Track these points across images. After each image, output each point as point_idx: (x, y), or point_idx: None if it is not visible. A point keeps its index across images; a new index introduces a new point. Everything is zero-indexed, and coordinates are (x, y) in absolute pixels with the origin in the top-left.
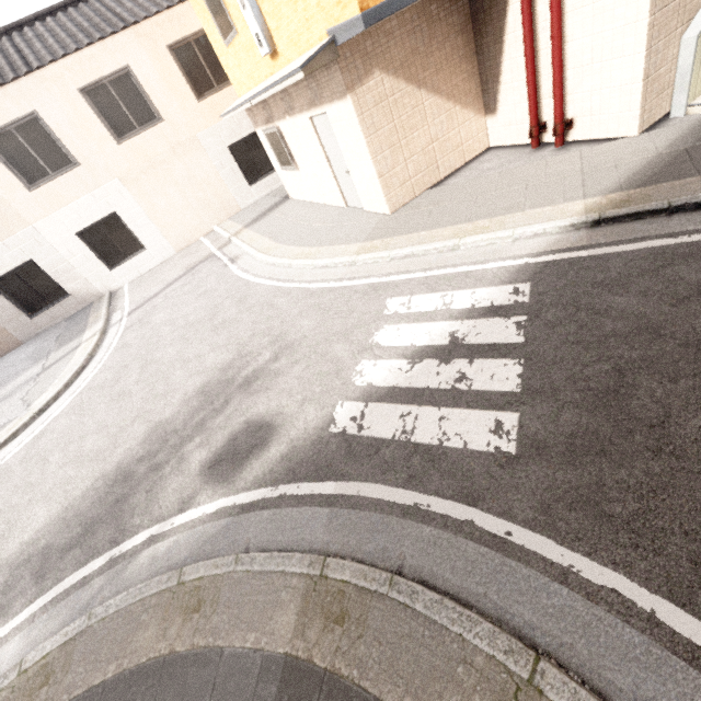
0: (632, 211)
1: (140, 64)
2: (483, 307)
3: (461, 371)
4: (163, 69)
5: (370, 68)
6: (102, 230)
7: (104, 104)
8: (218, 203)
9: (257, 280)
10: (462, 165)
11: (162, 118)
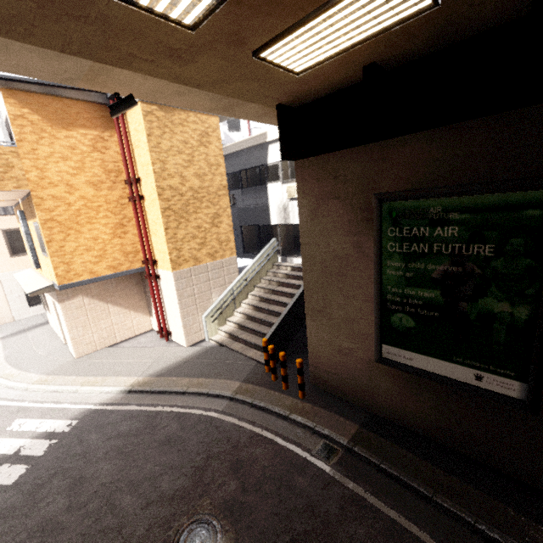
0: (140, 390)
1: None
2: (49, 432)
3: (0, 472)
4: None
5: (77, 294)
6: None
7: None
8: None
9: None
10: (136, 335)
11: None
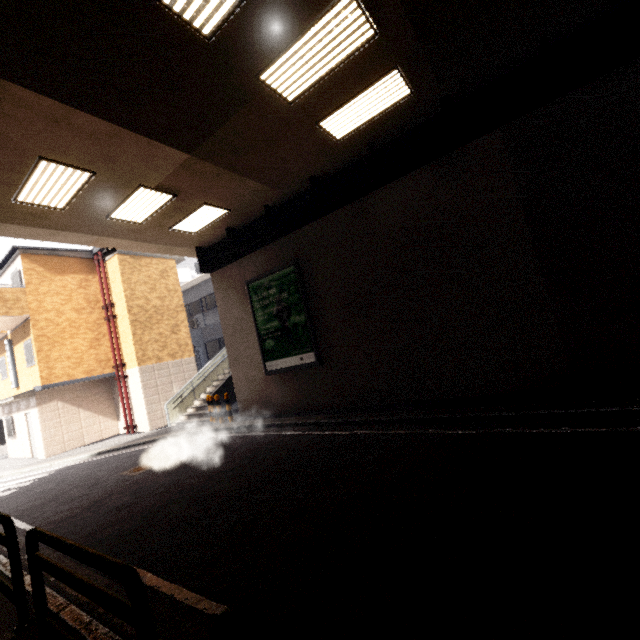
0: (108, 450)
1: None
2: (32, 479)
3: None
4: None
5: (53, 399)
6: None
7: None
8: None
9: None
10: (104, 440)
11: None
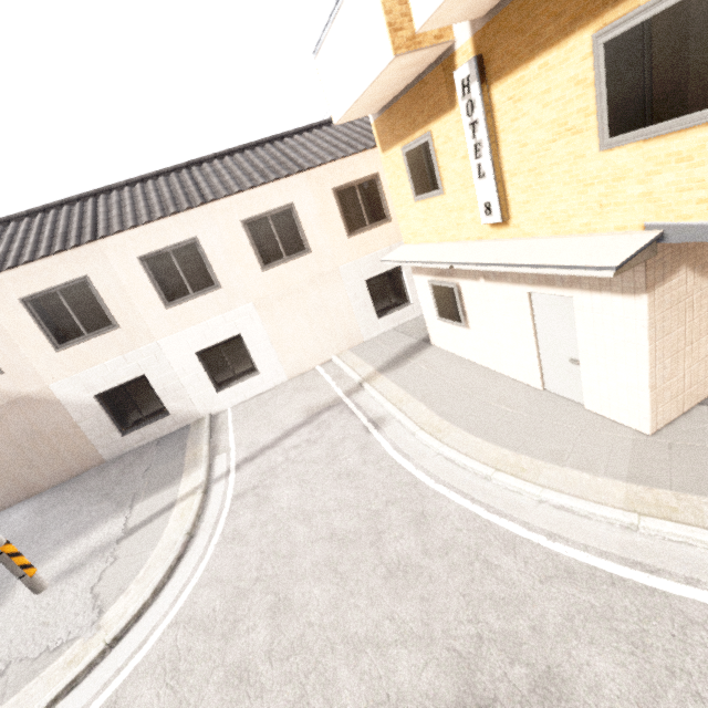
0: None
1: (304, 202)
2: None
3: None
4: (324, 208)
5: (677, 264)
6: (221, 350)
7: (260, 234)
8: (342, 332)
9: (435, 486)
10: None
11: (310, 250)
